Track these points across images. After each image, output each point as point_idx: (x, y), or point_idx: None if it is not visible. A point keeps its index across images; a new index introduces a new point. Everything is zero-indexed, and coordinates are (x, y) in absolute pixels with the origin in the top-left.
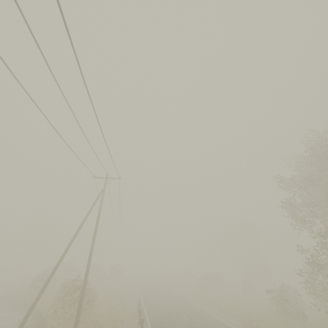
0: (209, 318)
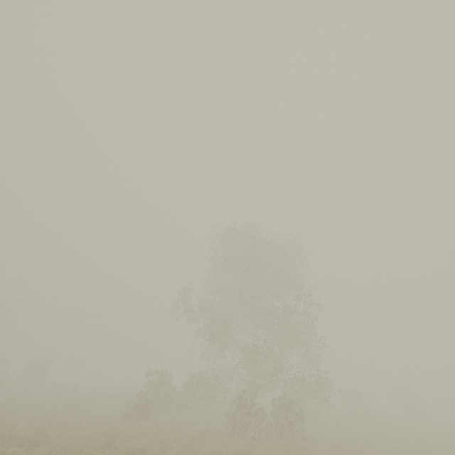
0: None
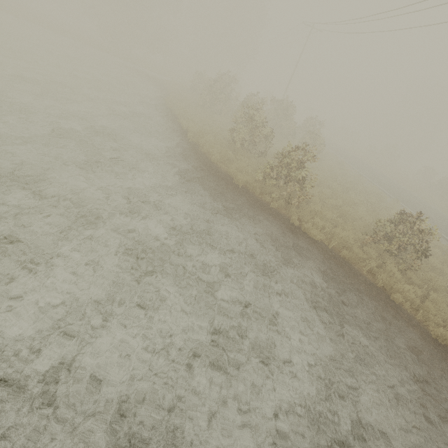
0: None
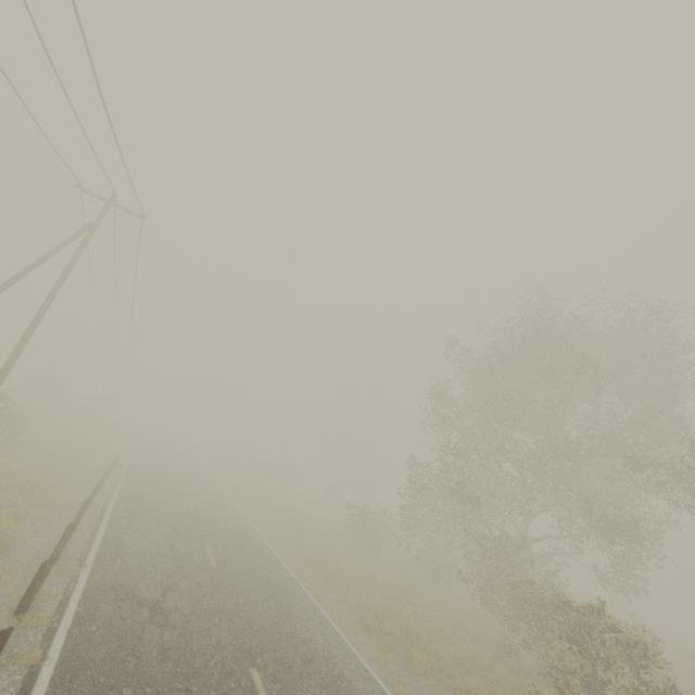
0: (233, 516)
